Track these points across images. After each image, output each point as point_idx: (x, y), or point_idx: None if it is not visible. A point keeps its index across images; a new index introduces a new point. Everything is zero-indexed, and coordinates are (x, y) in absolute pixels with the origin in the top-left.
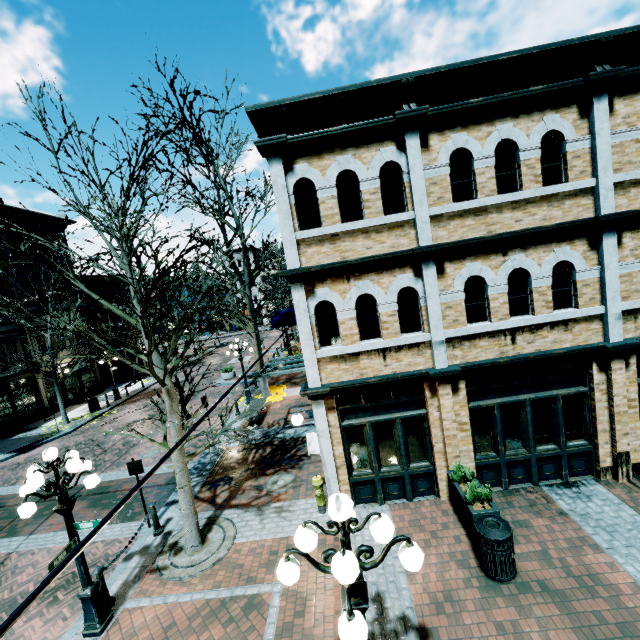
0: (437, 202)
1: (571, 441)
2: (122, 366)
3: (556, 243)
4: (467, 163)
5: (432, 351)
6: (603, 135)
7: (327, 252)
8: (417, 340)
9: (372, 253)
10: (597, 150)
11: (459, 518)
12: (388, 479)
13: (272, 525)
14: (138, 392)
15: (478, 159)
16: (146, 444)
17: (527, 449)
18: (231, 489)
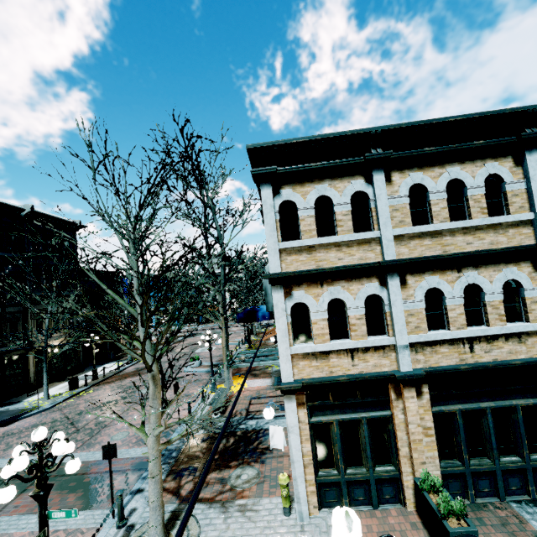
0: (399, 225)
1: (534, 454)
2: (103, 349)
3: (504, 264)
4: (423, 195)
5: (397, 354)
6: (536, 179)
7: (304, 260)
8: (383, 343)
9: (343, 263)
10: (533, 190)
11: (430, 533)
12: (353, 482)
13: (236, 525)
14: (114, 374)
15: (432, 193)
16: (116, 425)
17: (491, 459)
18: (195, 480)
